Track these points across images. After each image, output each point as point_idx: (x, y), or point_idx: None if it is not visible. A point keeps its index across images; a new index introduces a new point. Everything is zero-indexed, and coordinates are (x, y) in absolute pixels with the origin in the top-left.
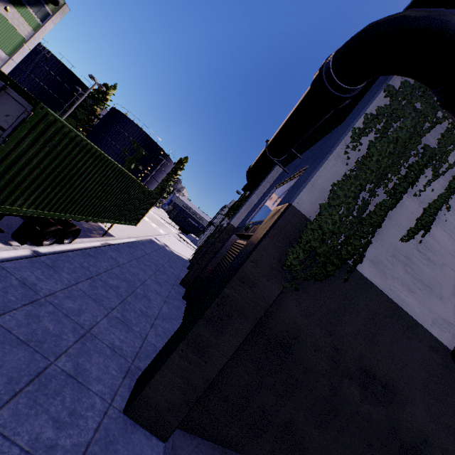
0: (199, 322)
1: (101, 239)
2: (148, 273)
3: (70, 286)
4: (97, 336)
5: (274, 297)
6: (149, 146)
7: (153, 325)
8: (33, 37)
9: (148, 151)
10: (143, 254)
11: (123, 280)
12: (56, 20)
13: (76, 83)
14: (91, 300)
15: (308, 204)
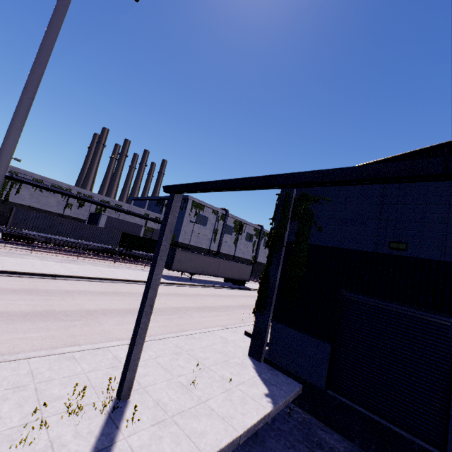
0: None
1: None
2: None
3: None
4: None
5: None
6: None
7: None
8: None
9: None
10: None
11: None
12: None
13: None
14: None
15: None
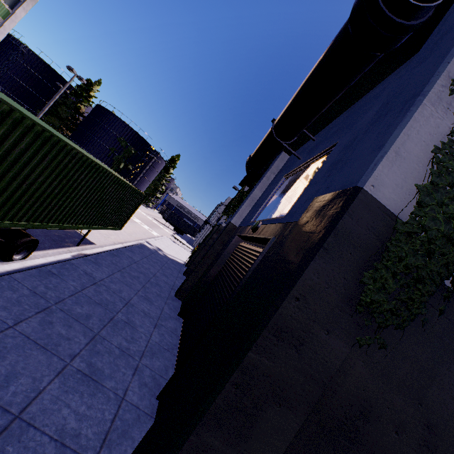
0: (202, 422)
1: (74, 249)
2: (135, 287)
3: (1, 332)
4: (32, 423)
5: (340, 361)
6: (138, 143)
7: (137, 368)
8: (2, 26)
9: (137, 149)
10: (130, 263)
11: (97, 304)
12: (28, 8)
13: (57, 80)
14: (37, 349)
15: (390, 187)
